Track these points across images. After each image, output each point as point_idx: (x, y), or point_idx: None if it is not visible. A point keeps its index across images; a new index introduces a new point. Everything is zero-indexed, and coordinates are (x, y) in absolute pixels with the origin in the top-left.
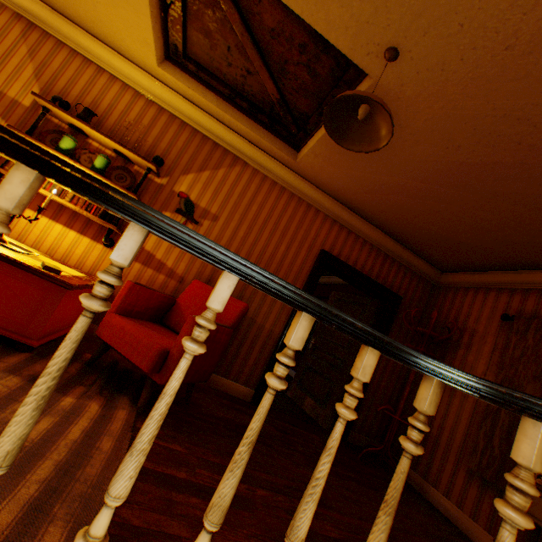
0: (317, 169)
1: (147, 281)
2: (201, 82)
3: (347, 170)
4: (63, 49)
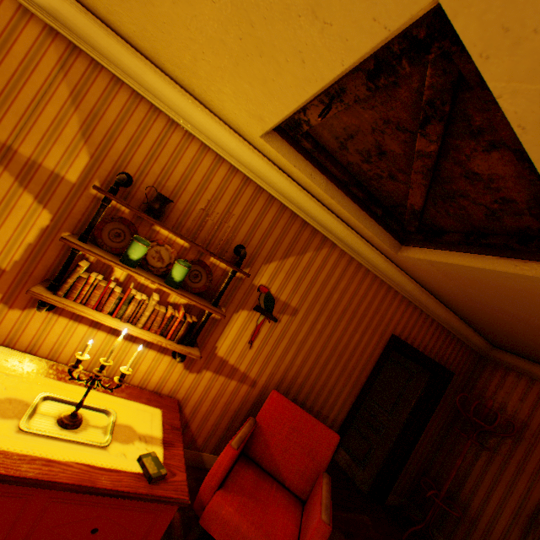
0: (419, 267)
1: (218, 389)
2: (313, 161)
3: (462, 285)
4: (120, 89)
